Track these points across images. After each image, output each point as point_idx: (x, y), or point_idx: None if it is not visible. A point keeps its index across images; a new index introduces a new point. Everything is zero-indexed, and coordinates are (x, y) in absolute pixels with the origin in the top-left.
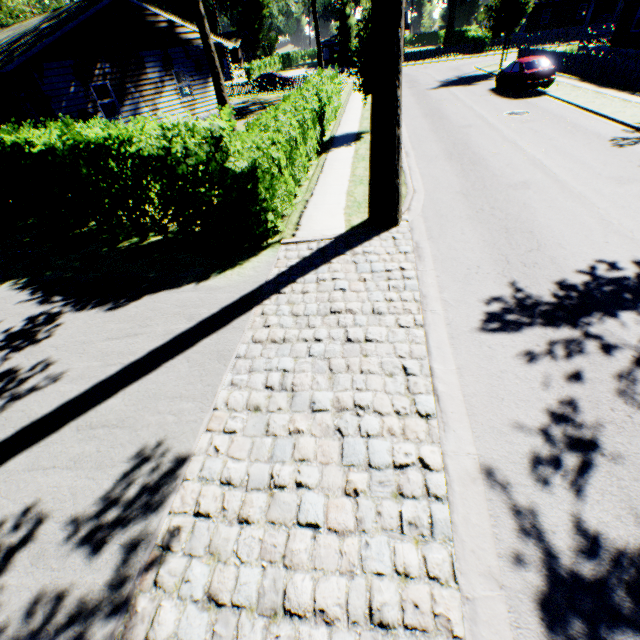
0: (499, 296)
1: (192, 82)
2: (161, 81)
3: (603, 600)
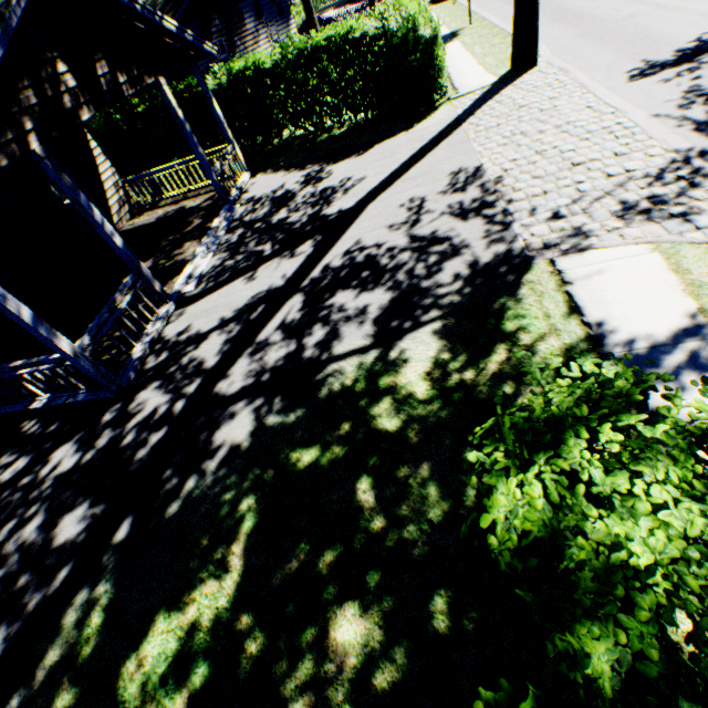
0: (635, 69)
1: (278, 28)
2: (256, 31)
3: None
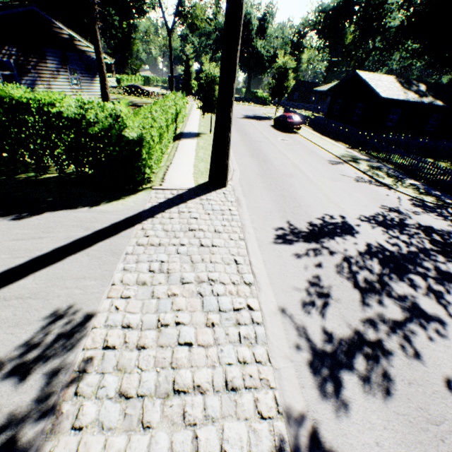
0: (282, 227)
1: (82, 77)
2: (57, 70)
3: (335, 360)
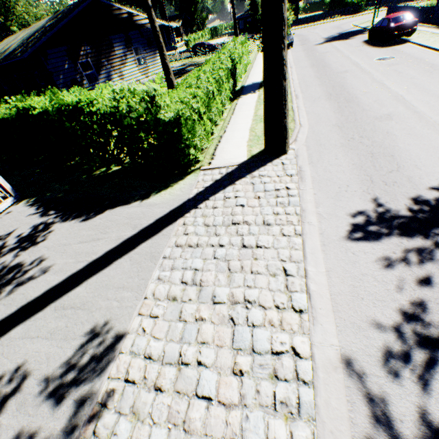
0: (363, 210)
1: (145, 54)
2: (124, 55)
3: None
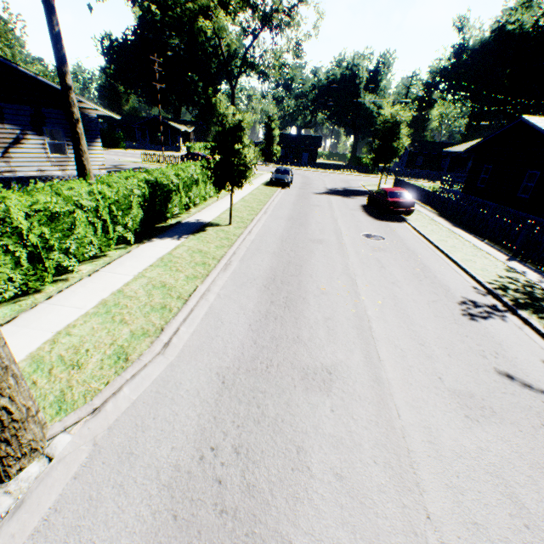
0: None
1: (69, 141)
2: (24, 133)
3: None
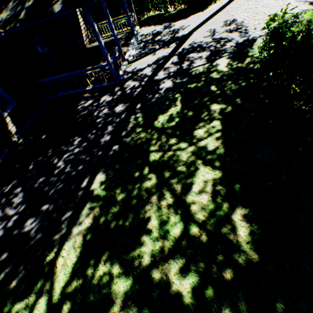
0: None
1: None
2: None
3: None
